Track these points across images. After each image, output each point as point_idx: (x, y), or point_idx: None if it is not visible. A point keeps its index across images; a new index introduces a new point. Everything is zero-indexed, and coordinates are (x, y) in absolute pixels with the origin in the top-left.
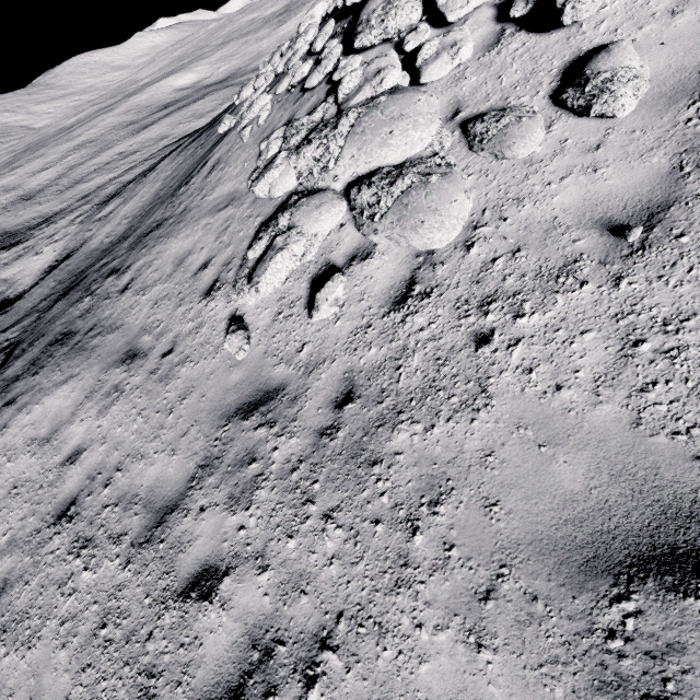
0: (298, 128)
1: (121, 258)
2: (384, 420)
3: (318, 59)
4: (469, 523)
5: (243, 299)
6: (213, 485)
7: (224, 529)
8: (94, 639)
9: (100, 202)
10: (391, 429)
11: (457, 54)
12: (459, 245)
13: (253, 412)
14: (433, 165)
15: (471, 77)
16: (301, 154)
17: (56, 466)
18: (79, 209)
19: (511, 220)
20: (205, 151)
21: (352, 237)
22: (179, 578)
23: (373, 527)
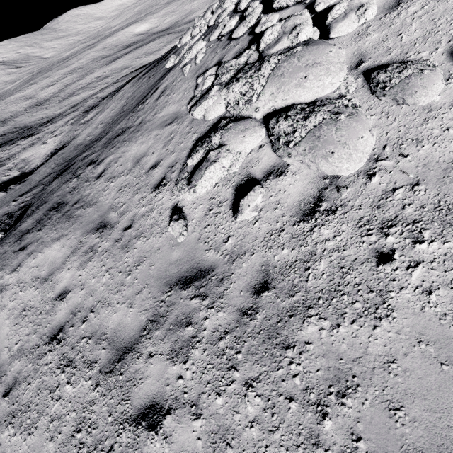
0: (227, 68)
1: (97, 153)
2: (295, 311)
3: (242, 16)
4: (375, 421)
5: (183, 195)
6: (159, 337)
7: (167, 375)
8: (72, 439)
9: (84, 111)
10: (301, 320)
11: (364, 14)
12: (362, 173)
13: (189, 285)
14: (341, 105)
15: (373, 33)
16: (230, 89)
17: (51, 300)
18: (70, 114)
19: (411, 157)
20: (155, 80)
21: (269, 157)
22: (133, 406)
23: (287, 403)
